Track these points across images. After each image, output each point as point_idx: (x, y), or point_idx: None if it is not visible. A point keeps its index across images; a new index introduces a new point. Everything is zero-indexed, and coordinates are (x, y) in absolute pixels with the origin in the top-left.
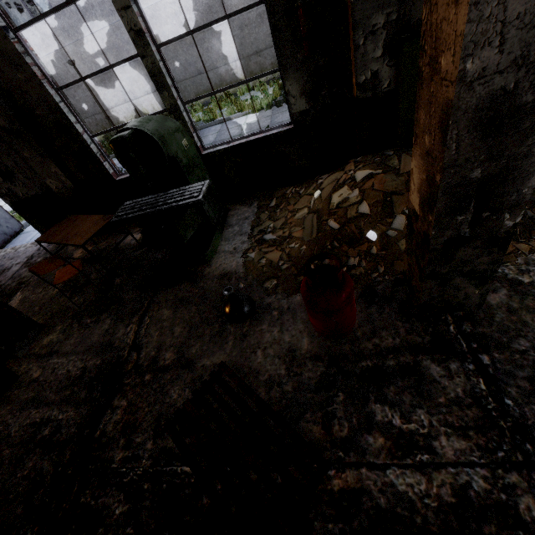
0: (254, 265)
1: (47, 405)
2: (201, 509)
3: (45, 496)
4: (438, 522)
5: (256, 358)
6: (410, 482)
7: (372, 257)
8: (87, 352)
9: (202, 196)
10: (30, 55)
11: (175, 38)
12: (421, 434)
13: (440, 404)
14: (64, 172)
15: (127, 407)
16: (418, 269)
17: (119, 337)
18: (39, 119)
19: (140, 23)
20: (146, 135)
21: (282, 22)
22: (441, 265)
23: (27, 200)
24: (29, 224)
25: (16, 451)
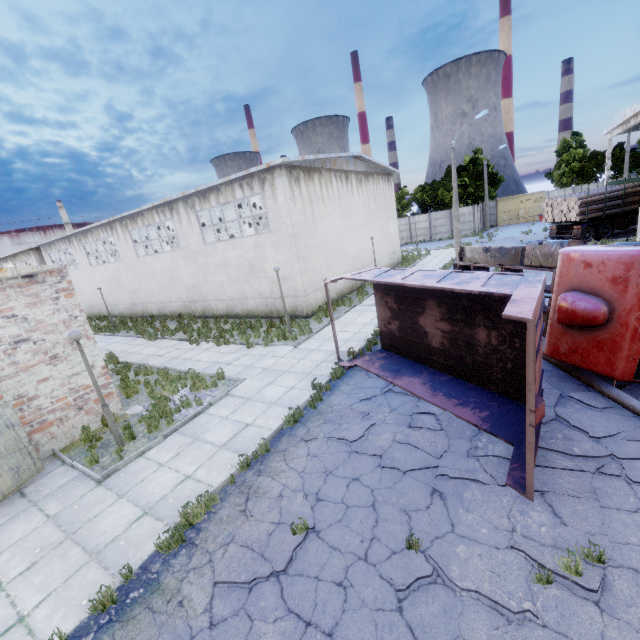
0: None
1: None
2: None
3: None
4: None
5: None
6: None
7: None
8: None
9: None
10: None
11: None
12: None
13: None
14: None
15: None
16: None
17: None
18: None
19: None
20: None
21: None
22: None
23: None
24: None
25: None
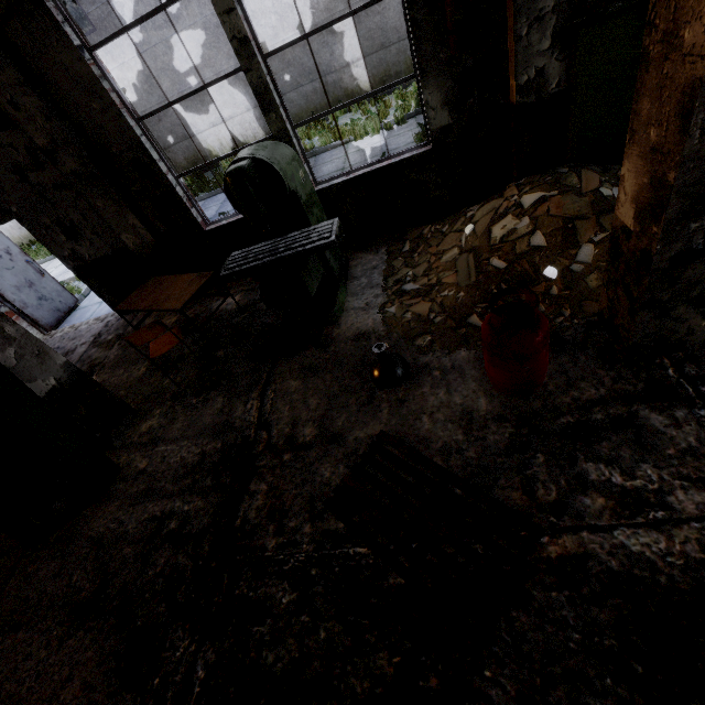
0: (397, 321)
1: (165, 496)
2: (388, 590)
3: (190, 592)
4: (687, 579)
5: (422, 425)
6: (645, 542)
7: (552, 300)
8: (201, 435)
9: (335, 237)
10: (107, 79)
11: (286, 44)
12: (651, 490)
13: (669, 456)
14: (144, 224)
15: (269, 491)
16: (627, 301)
17: (239, 416)
18: (115, 159)
19: (245, 29)
20: (266, 164)
21: (422, 14)
22: (663, 290)
23: (94, 263)
24: (84, 298)
25: (140, 549)
